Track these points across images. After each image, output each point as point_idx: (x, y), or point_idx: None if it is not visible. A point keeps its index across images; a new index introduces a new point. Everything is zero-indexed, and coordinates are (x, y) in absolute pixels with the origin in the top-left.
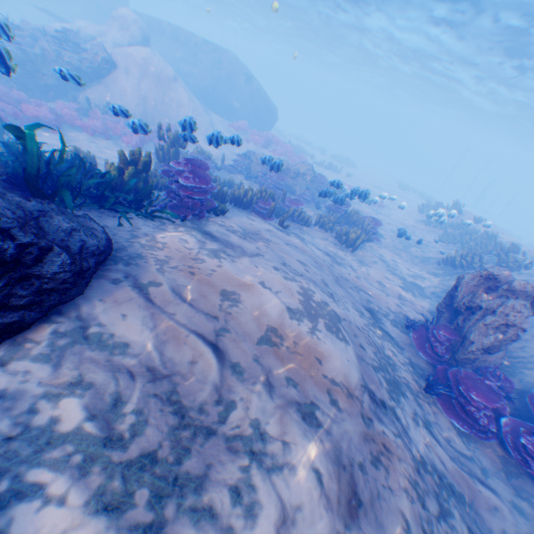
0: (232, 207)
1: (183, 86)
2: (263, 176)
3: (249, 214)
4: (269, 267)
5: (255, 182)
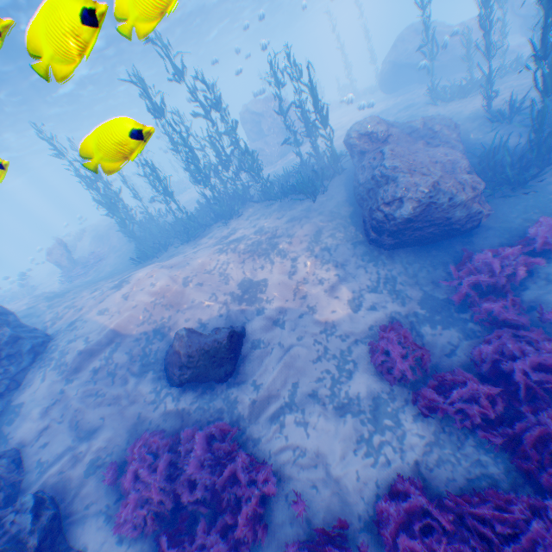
0: None
1: None
2: None
3: None
4: None
5: None
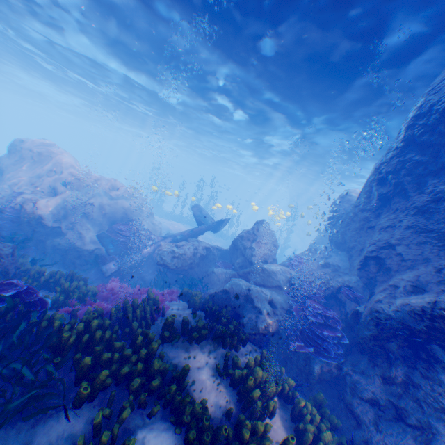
0: None
1: None
2: None
3: None
4: None
5: None
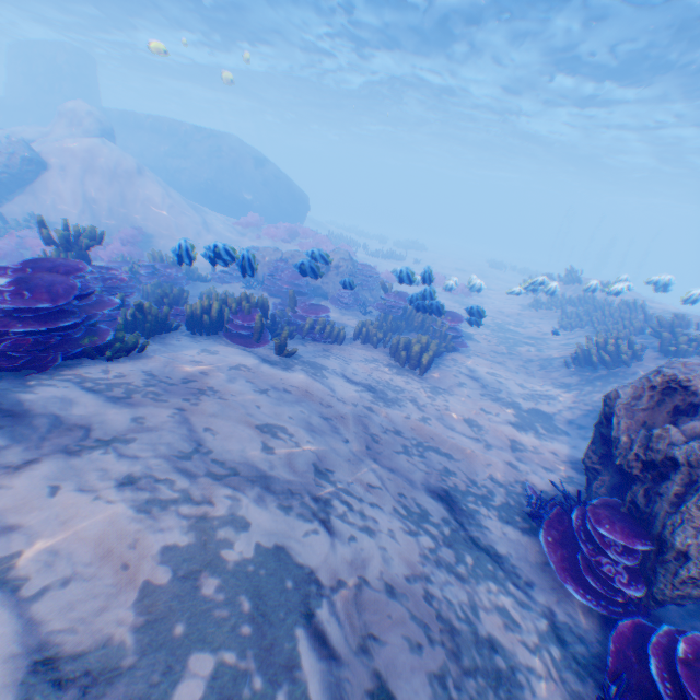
0: (186, 334)
1: (153, 179)
2: (271, 278)
3: (215, 340)
4: (110, 480)
5: (260, 289)
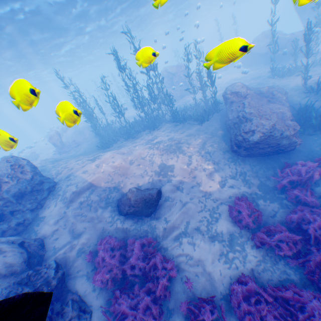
0: None
1: None
2: None
3: None
4: None
5: None
